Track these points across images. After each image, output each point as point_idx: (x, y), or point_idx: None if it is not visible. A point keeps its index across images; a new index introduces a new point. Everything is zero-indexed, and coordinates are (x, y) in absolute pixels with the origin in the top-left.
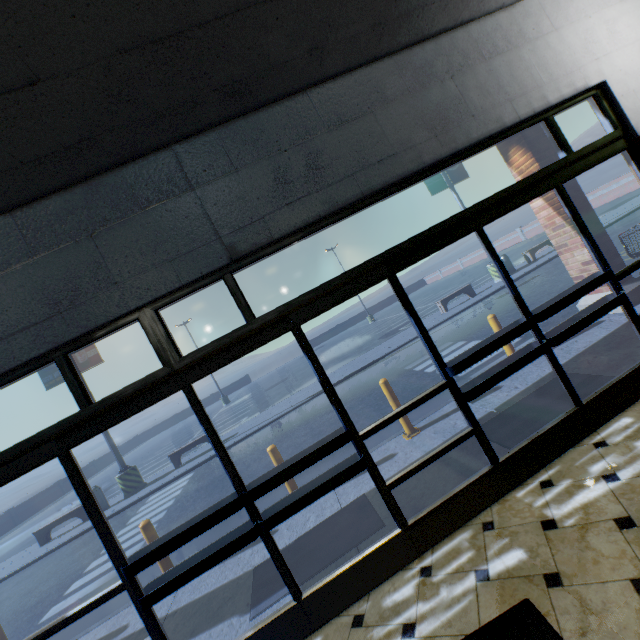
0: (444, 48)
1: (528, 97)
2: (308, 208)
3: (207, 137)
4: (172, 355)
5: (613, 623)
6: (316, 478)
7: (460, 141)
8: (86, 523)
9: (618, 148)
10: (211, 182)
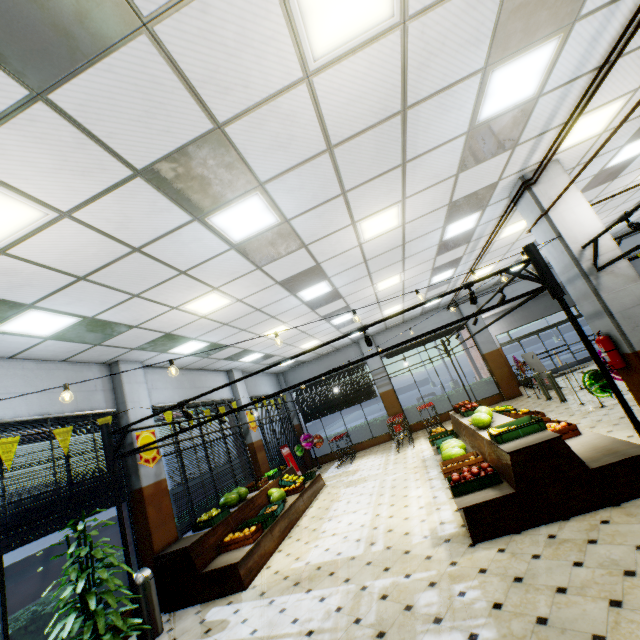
0: None
1: None
2: None
3: None
4: None
5: None
6: None
7: None
8: None
9: None
10: None
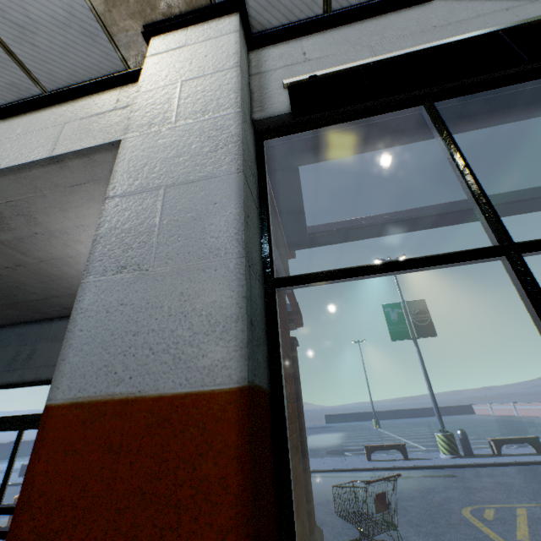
0: None
1: None
2: (13, 376)
3: (11, 328)
4: None
5: None
6: None
7: None
8: None
9: None
10: None
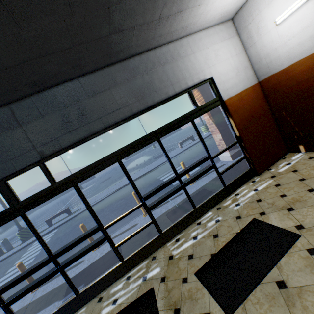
0: (144, 60)
1: (180, 83)
2: (79, 133)
3: (27, 100)
4: (14, 201)
5: (171, 294)
6: (86, 246)
7: (149, 103)
8: (0, 257)
9: (217, 104)
10: (30, 122)
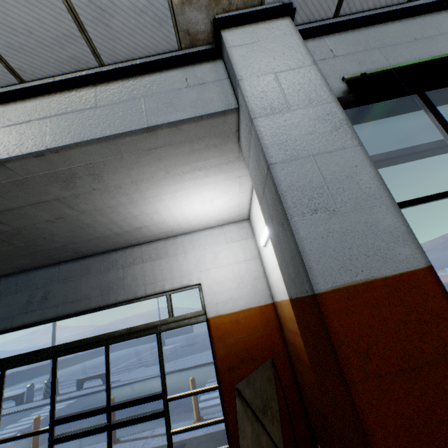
0: (127, 254)
1: (155, 284)
2: (33, 316)
3: (14, 276)
4: None
5: None
6: None
7: (112, 300)
8: (14, 407)
9: (201, 320)
10: (5, 295)
